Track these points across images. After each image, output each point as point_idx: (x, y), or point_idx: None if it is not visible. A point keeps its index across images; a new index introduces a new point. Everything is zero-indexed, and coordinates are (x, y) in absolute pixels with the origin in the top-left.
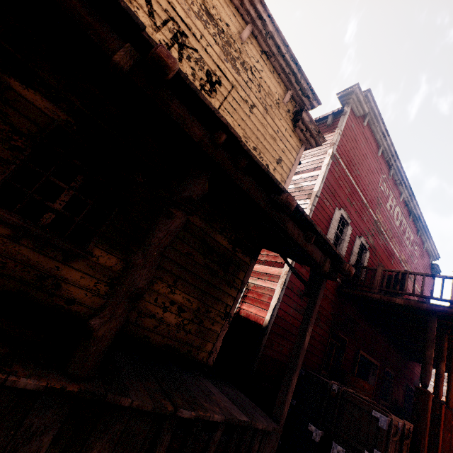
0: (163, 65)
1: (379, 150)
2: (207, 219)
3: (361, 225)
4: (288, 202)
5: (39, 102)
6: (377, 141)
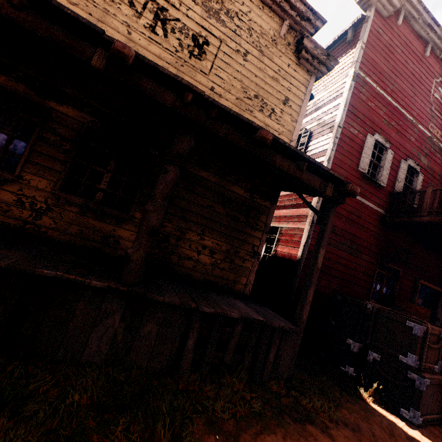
0: (122, 56)
1: (427, 49)
2: (220, 174)
3: (407, 146)
4: (262, 137)
5: (72, 113)
6: (422, 38)
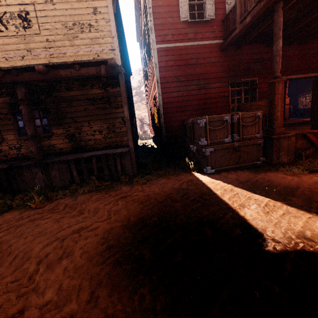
0: None
1: None
2: (81, 88)
3: None
4: (37, 70)
5: (0, 101)
6: None
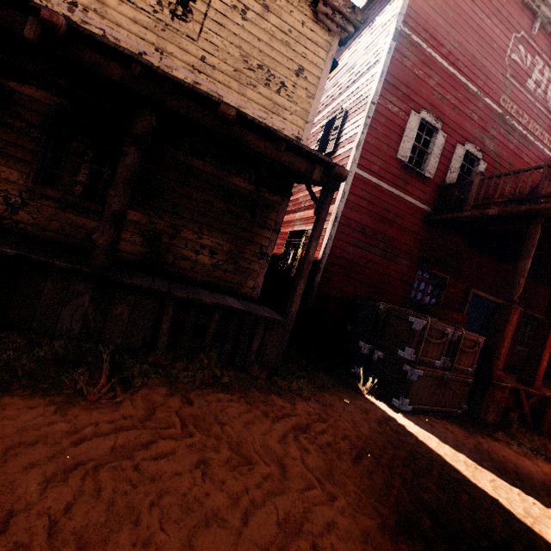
0: (51, 26)
1: None
2: (218, 164)
3: (466, 127)
4: (223, 112)
5: (36, 95)
6: None
